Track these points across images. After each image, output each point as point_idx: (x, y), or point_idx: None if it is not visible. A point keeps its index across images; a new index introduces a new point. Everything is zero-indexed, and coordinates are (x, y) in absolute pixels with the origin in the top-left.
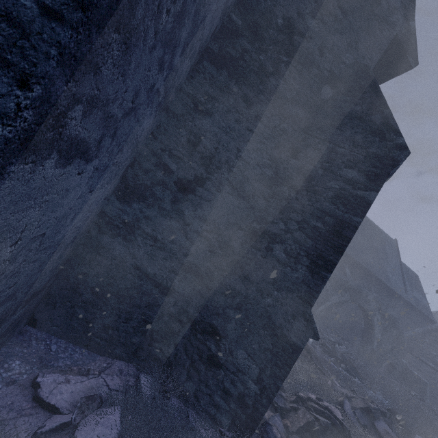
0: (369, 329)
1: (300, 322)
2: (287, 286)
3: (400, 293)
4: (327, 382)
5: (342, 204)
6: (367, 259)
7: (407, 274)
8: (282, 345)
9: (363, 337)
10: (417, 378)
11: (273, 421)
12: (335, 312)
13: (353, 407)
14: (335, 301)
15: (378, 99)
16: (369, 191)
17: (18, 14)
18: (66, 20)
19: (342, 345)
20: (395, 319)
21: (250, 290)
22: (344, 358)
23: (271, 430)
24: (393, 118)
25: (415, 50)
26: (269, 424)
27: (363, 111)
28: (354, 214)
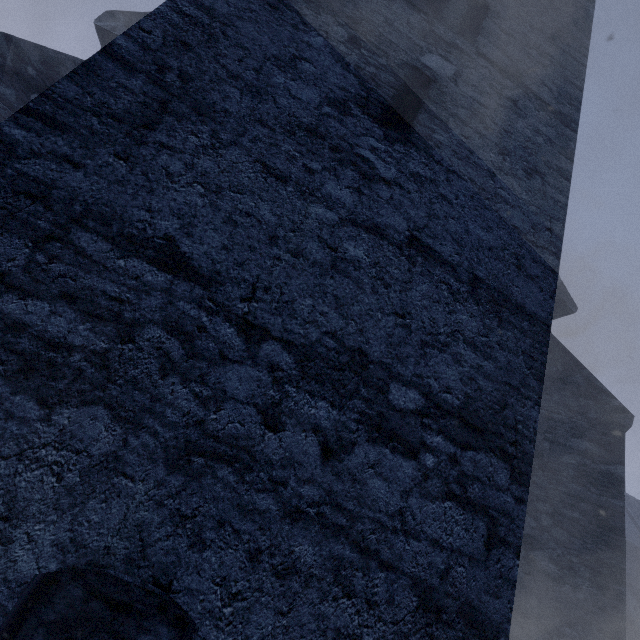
0: (629, 631)
1: None
2: (577, 616)
3: (639, 545)
4: None
5: (591, 484)
6: None
7: (630, 505)
8: None
9: None
10: None
11: None
12: None
13: None
14: None
15: (570, 359)
16: (613, 464)
17: (507, 508)
18: (525, 500)
19: None
20: None
21: (531, 632)
22: None
23: None
24: (595, 378)
25: (570, 297)
26: None
27: (560, 372)
28: (611, 496)
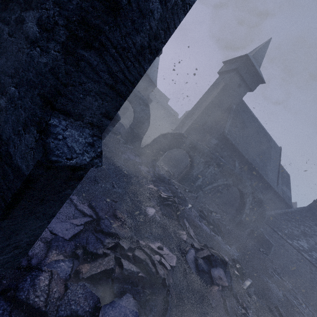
0: (242, 206)
1: (30, 135)
2: (29, 79)
3: (273, 185)
4: (183, 236)
5: None
6: (254, 157)
7: (282, 173)
8: (3, 169)
9: (236, 211)
10: (267, 241)
11: (53, 267)
12: (220, 192)
13: (197, 256)
14: (220, 183)
15: None
16: None
17: None
18: None
19: (218, 214)
20: (262, 201)
21: None
22: (214, 222)
23: (36, 276)
24: None
25: None
26: (40, 270)
27: None
28: None
